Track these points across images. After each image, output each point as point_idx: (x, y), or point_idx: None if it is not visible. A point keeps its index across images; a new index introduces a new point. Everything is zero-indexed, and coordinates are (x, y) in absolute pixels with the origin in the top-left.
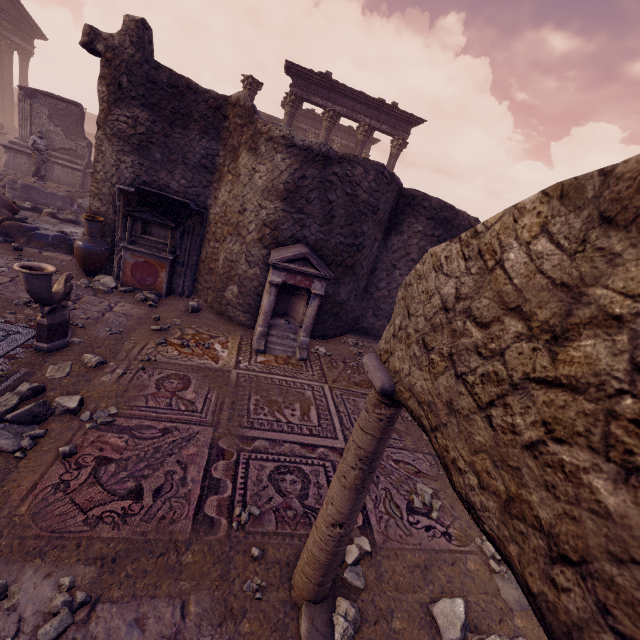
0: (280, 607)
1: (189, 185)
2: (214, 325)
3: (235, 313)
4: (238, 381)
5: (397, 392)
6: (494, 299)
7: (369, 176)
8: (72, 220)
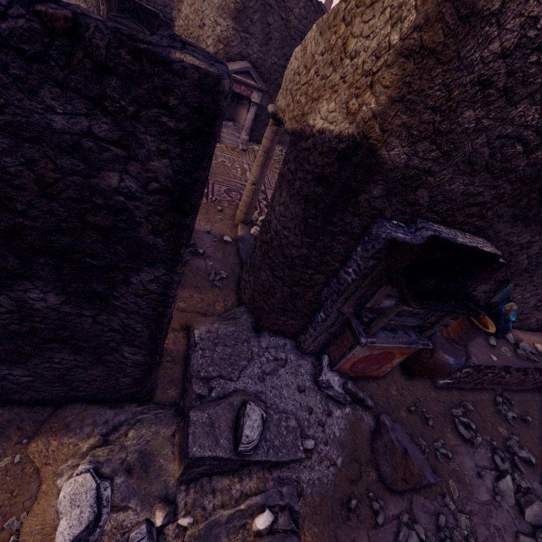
0: (230, 225)
1: None
2: None
3: None
4: None
5: (277, 114)
6: (303, 65)
7: (300, 3)
8: None
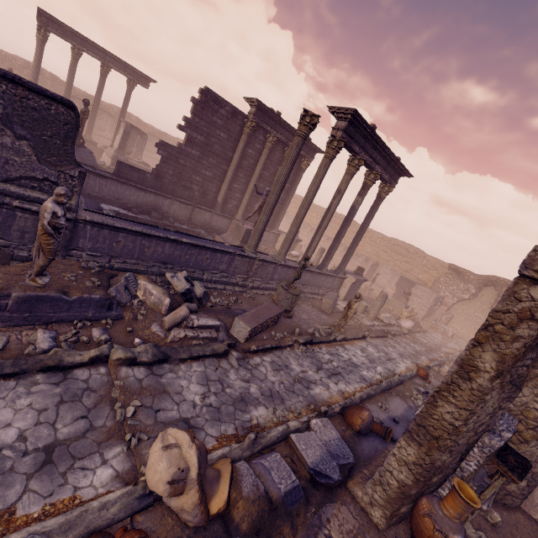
0: None
1: None
2: (529, 537)
3: (513, 501)
4: None
5: None
6: None
7: None
8: (161, 358)
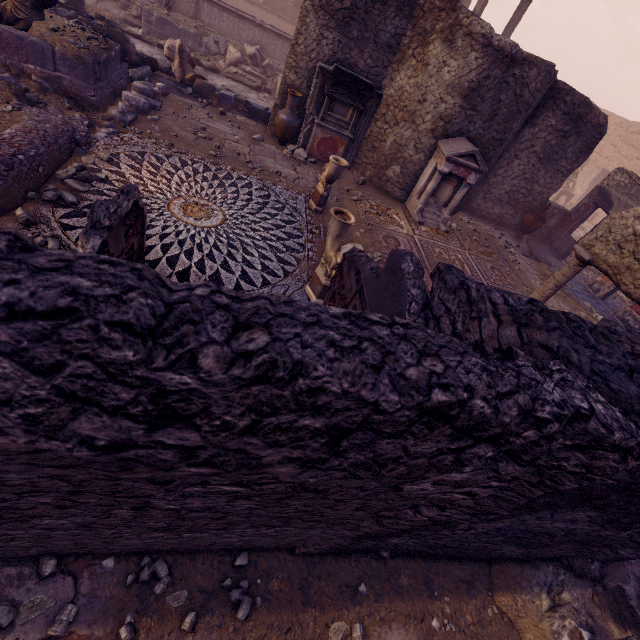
0: None
1: (373, 65)
2: (381, 198)
3: (392, 189)
4: (421, 243)
5: (594, 262)
6: None
7: (539, 77)
8: (213, 68)
